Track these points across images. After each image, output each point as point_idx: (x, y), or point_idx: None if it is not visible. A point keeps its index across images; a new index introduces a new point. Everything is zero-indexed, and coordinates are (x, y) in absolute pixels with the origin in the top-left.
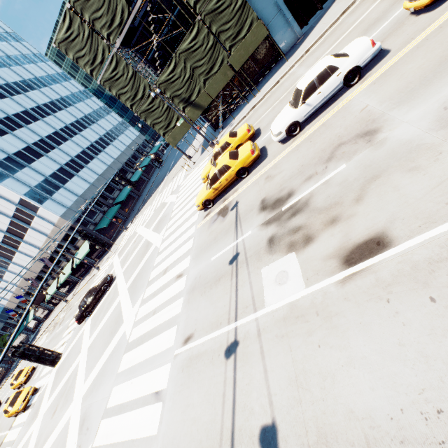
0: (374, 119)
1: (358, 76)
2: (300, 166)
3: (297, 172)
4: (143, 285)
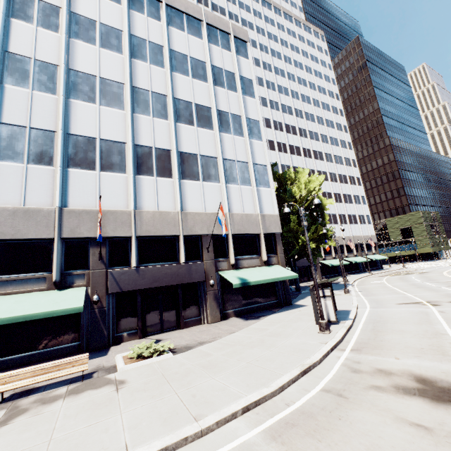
0: None
1: None
2: None
3: None
4: None
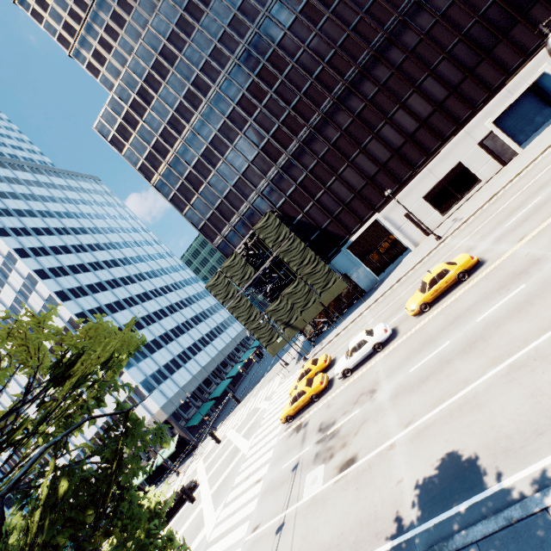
0: (377, 382)
1: (381, 347)
2: (344, 403)
3: (341, 407)
4: (226, 491)
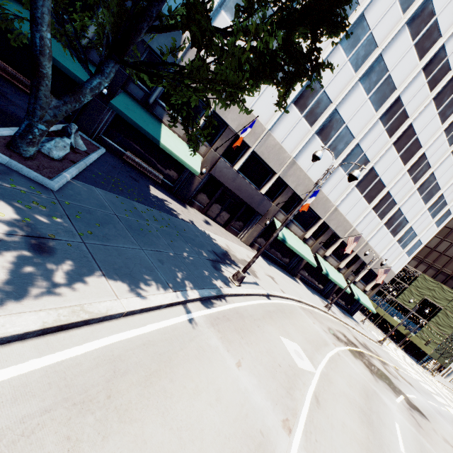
0: None
1: None
2: None
3: None
4: None
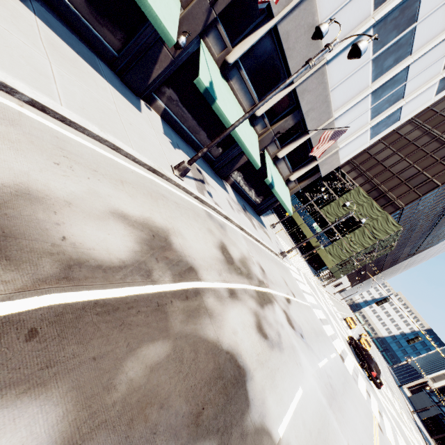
0: None
1: None
2: None
3: None
4: None
